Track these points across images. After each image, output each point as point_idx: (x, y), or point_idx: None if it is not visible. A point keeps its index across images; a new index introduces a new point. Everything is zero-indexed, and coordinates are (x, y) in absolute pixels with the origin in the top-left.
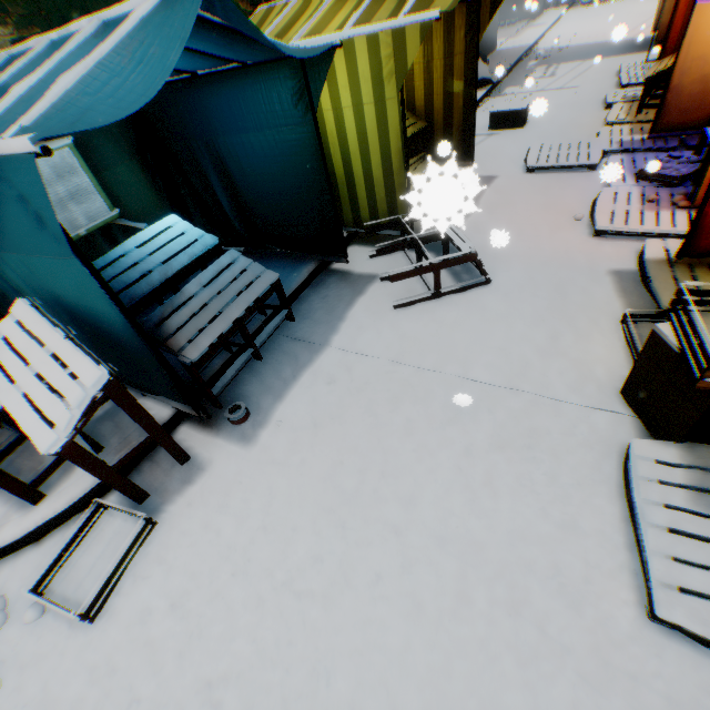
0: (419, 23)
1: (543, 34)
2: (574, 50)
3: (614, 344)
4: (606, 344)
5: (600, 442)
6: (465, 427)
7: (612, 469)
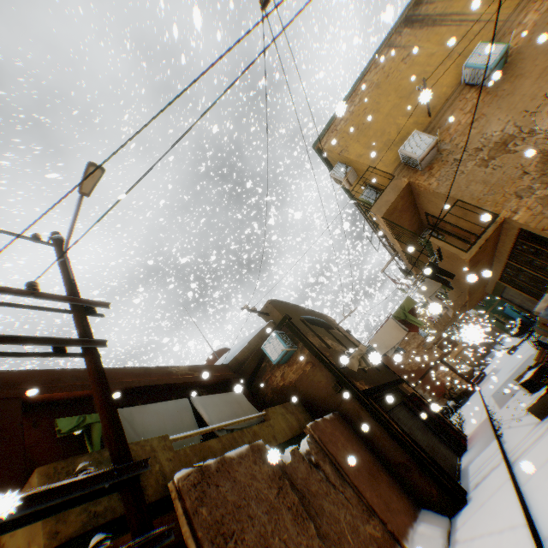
0: None
1: None
2: None
3: None
4: None
5: None
6: None
7: None
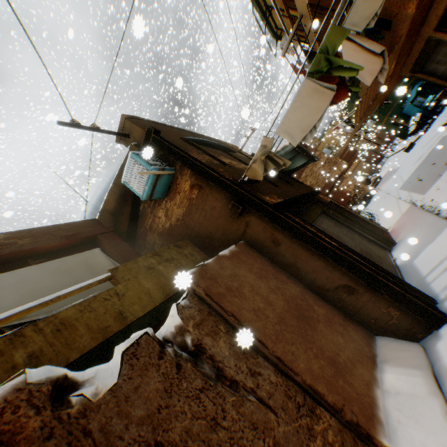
0: None
1: None
2: None
3: None
4: None
5: None
6: None
7: None
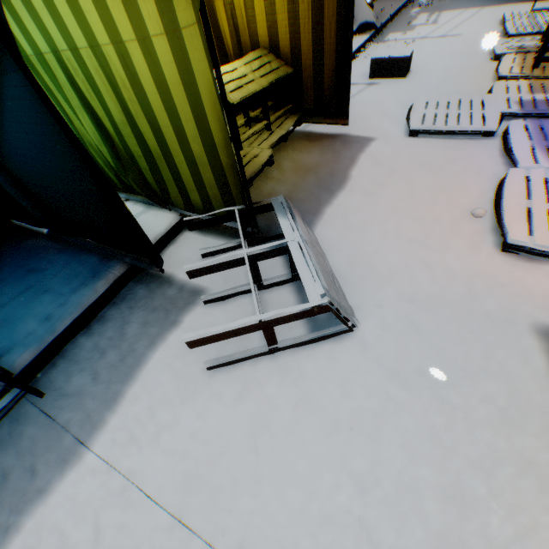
0: None
1: None
2: None
3: None
4: None
5: None
6: None
7: None
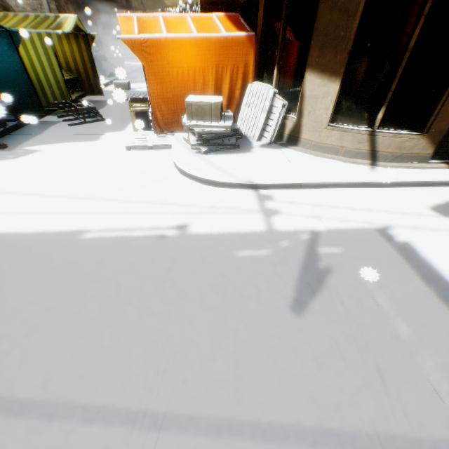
0: (56, 33)
1: None
2: None
3: None
4: None
5: None
6: (92, 139)
7: None
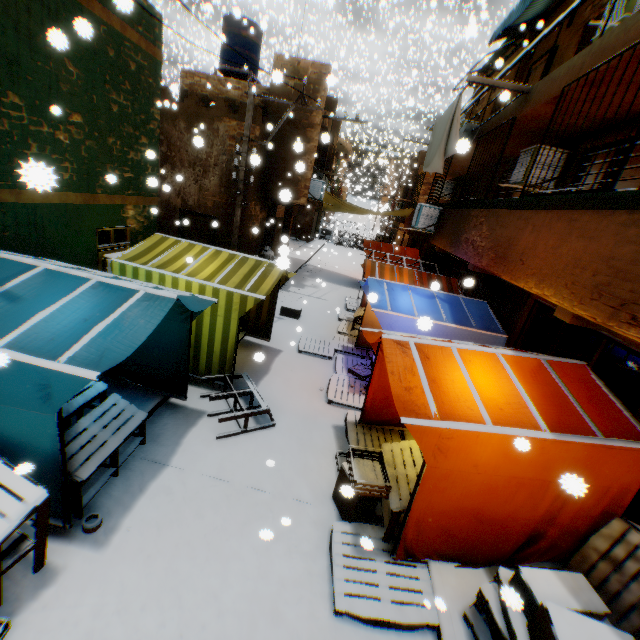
0: (255, 297)
1: (313, 255)
2: (327, 272)
3: (332, 468)
4: (328, 468)
5: (322, 524)
6: (257, 521)
7: (326, 539)
